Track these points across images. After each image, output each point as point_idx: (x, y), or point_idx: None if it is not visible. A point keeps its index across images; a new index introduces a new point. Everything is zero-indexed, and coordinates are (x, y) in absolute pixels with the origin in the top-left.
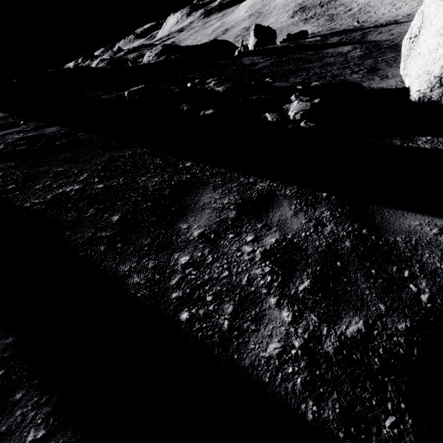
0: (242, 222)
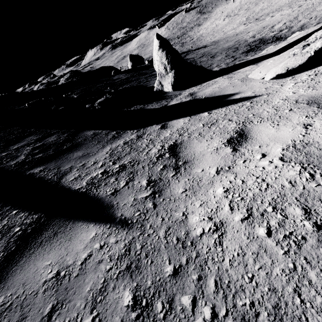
0: (34, 142)
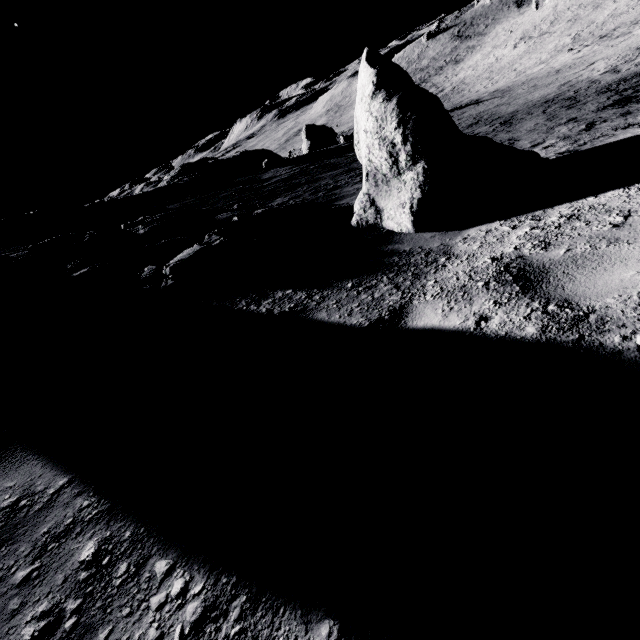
0: None
